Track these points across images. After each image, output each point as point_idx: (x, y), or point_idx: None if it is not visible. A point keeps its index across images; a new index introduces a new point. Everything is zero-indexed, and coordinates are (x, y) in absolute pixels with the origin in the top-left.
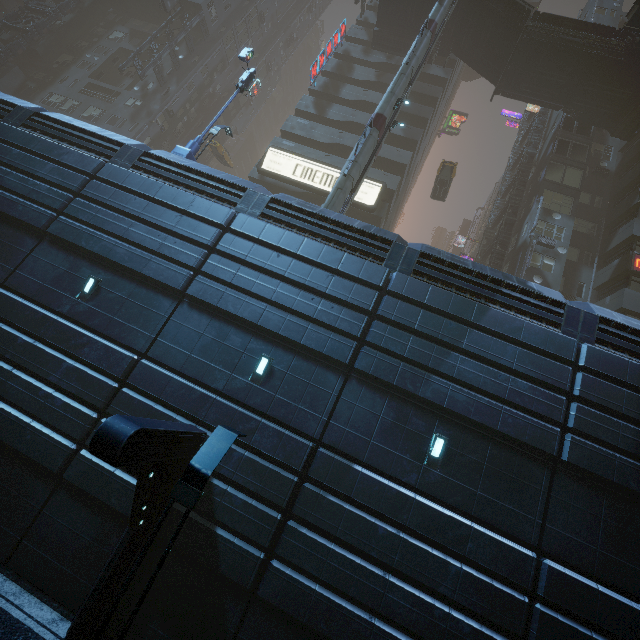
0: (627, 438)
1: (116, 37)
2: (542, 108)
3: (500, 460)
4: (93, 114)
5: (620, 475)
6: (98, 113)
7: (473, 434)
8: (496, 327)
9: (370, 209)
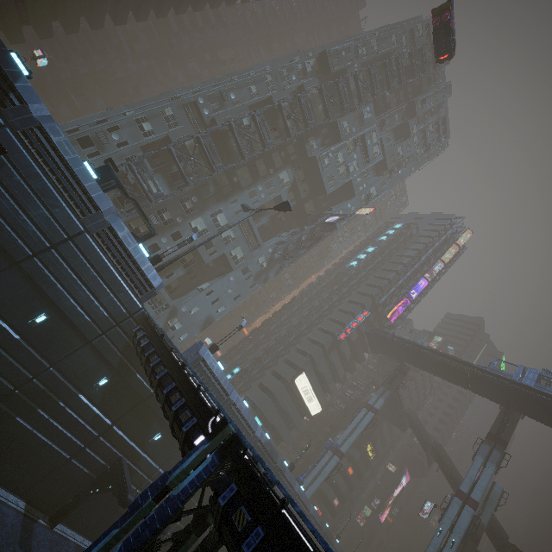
0: None
1: (283, 178)
2: None
3: None
4: (237, 254)
5: None
6: (241, 256)
7: None
8: None
9: (312, 418)
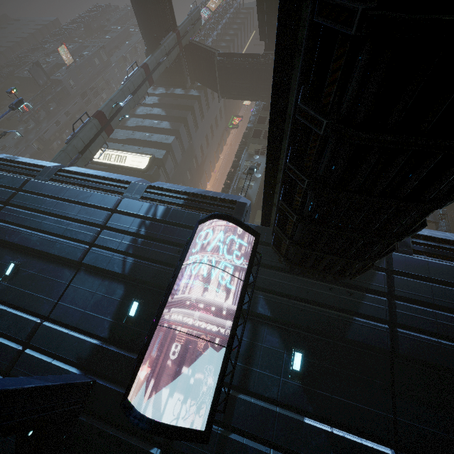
0: (124, 244)
1: None
2: (257, 102)
3: (48, 270)
4: None
5: (111, 264)
6: None
7: (38, 258)
8: (74, 198)
9: (143, 171)
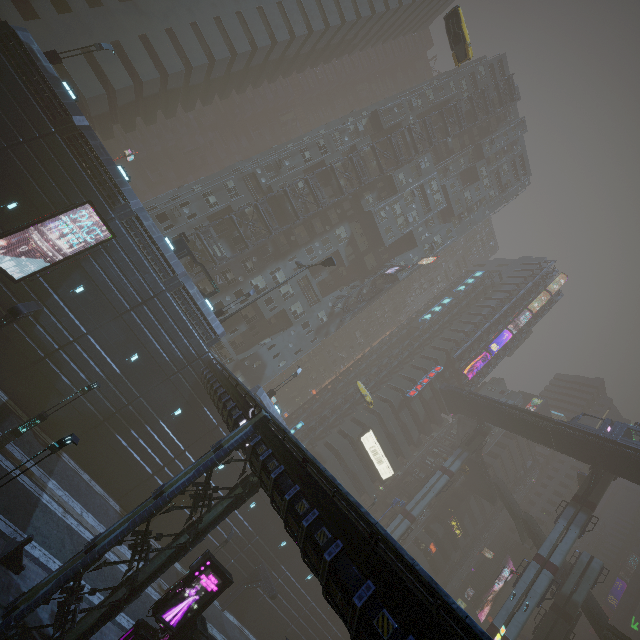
0: None
1: (340, 234)
2: None
3: None
4: (297, 309)
5: None
6: (300, 311)
7: None
8: None
9: (383, 482)
